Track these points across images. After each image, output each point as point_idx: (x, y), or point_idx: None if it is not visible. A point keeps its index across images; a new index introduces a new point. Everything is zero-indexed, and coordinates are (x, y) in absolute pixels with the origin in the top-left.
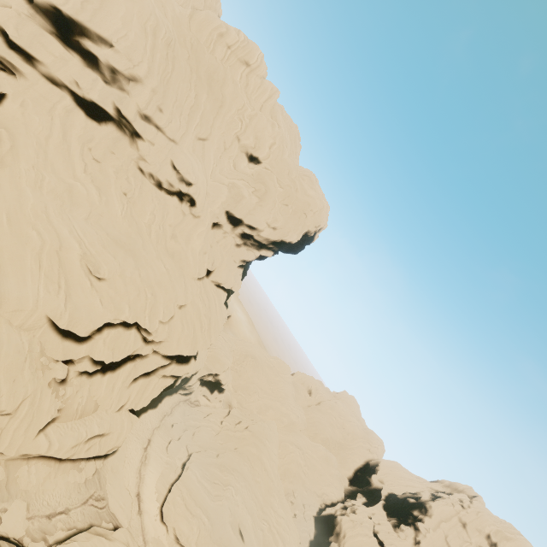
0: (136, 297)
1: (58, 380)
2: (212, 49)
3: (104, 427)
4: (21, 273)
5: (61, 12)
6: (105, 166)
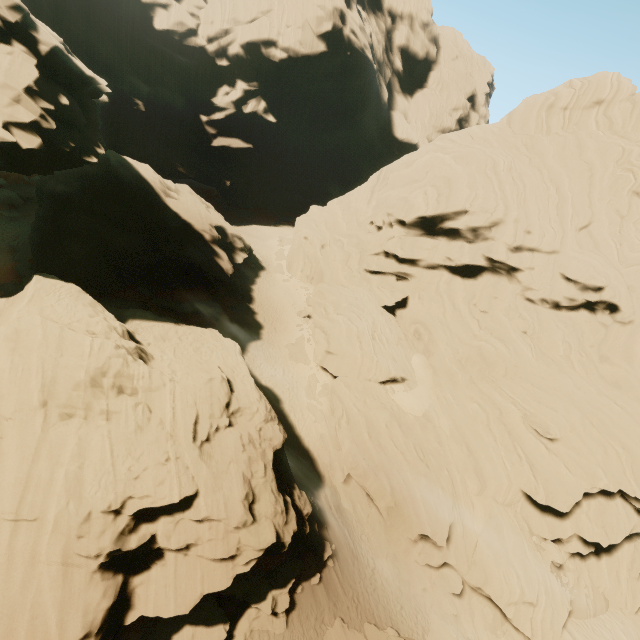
0: (603, 454)
1: (556, 564)
2: (546, 129)
3: (632, 637)
4: (484, 448)
5: (424, 217)
6: (494, 313)
